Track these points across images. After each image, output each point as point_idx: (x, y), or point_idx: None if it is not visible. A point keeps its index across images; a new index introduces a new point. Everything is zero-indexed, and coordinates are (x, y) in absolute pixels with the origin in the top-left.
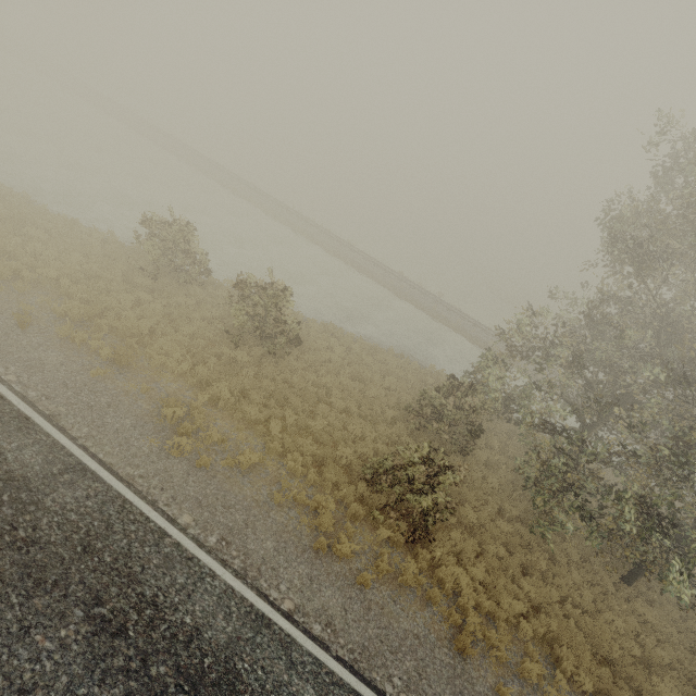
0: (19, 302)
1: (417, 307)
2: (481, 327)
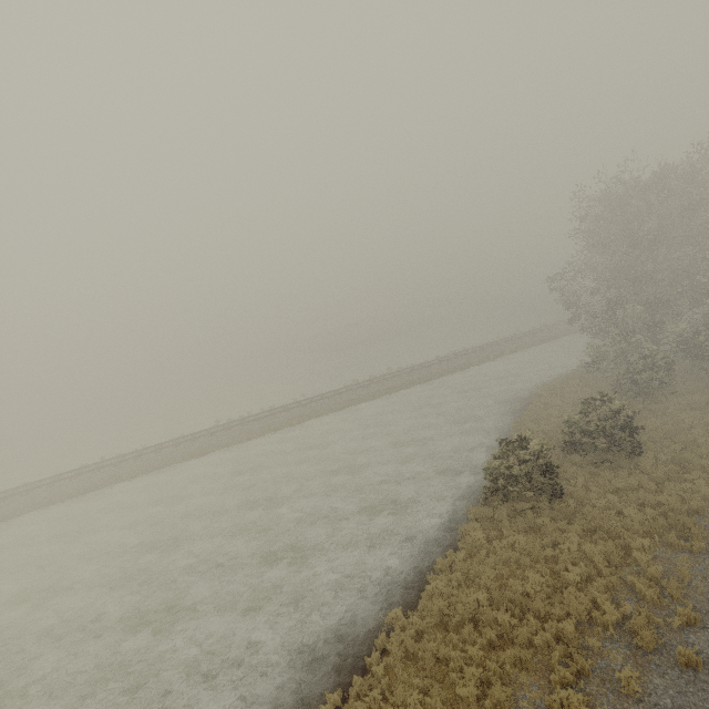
0: (707, 578)
1: (415, 385)
2: (441, 361)
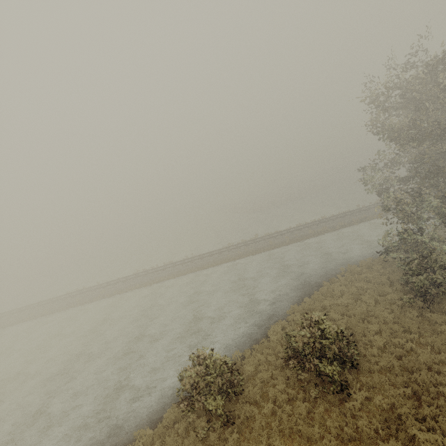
0: None
1: (264, 251)
2: (294, 230)
